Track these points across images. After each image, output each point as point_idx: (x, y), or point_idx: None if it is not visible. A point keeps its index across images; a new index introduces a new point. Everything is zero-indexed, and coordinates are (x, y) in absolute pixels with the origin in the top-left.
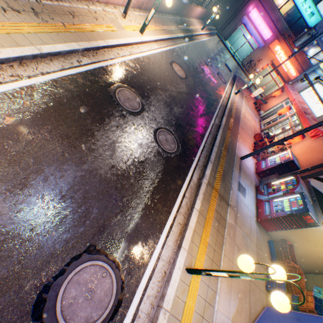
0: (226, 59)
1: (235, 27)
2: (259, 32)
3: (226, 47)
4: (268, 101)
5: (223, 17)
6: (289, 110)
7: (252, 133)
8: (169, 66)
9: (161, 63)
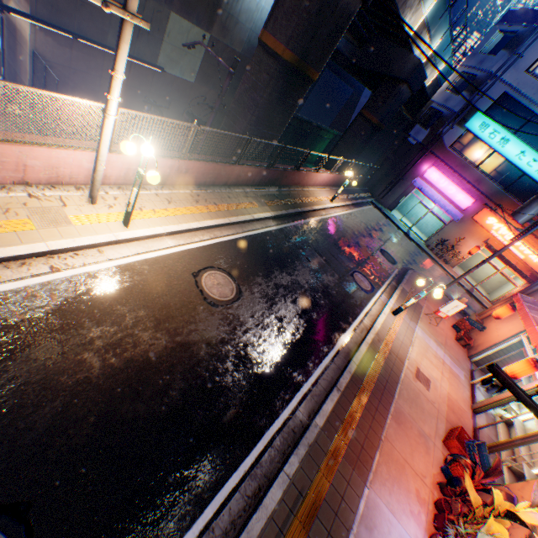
0: (387, 241)
1: (404, 191)
2: (448, 198)
3: (391, 220)
4: (488, 324)
5: (382, 181)
6: (537, 368)
7: (440, 427)
8: (188, 278)
9: (161, 276)
